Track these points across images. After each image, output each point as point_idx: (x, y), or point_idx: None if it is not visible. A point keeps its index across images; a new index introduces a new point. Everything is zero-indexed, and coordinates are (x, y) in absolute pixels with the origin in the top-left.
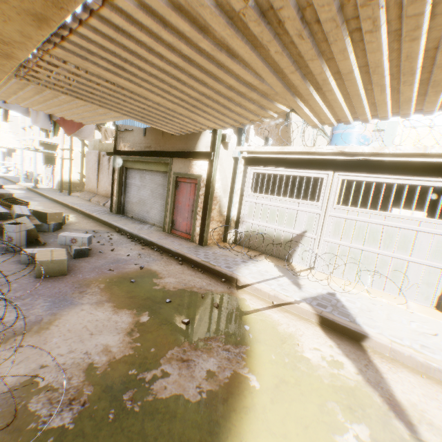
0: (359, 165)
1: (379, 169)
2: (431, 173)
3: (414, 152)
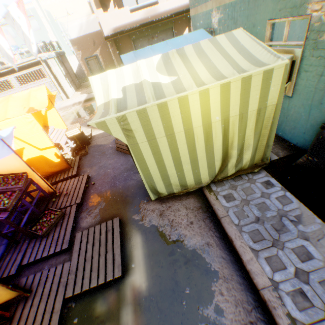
0: (14, 71)
1: (20, 70)
2: (32, 67)
3: (22, 63)
